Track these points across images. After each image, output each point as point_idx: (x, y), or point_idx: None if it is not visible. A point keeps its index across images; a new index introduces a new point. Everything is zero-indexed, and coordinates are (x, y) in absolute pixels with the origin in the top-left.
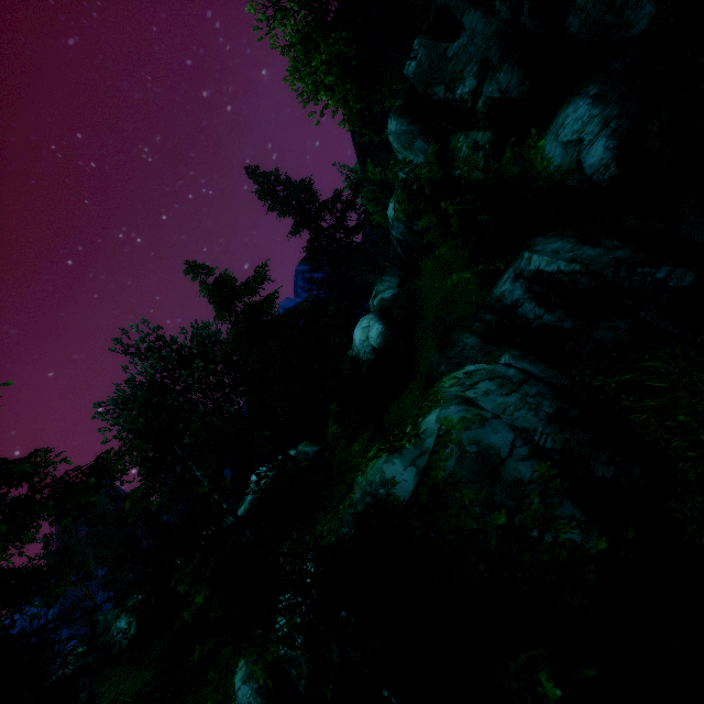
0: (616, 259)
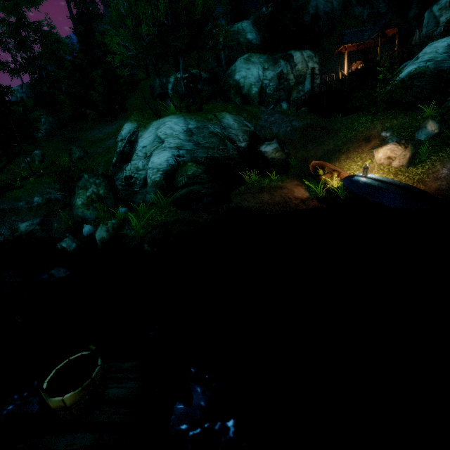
0: None
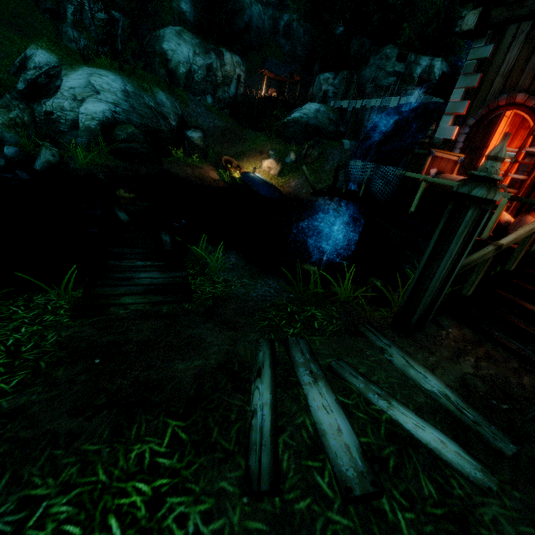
0: (300, 39)
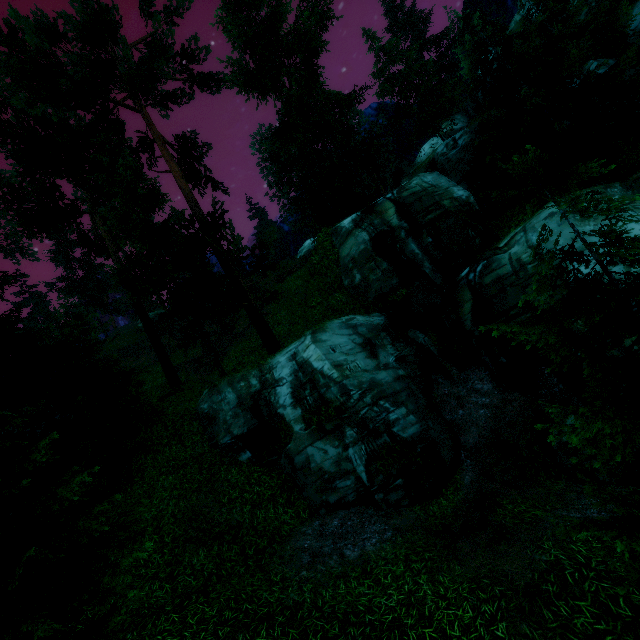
0: None
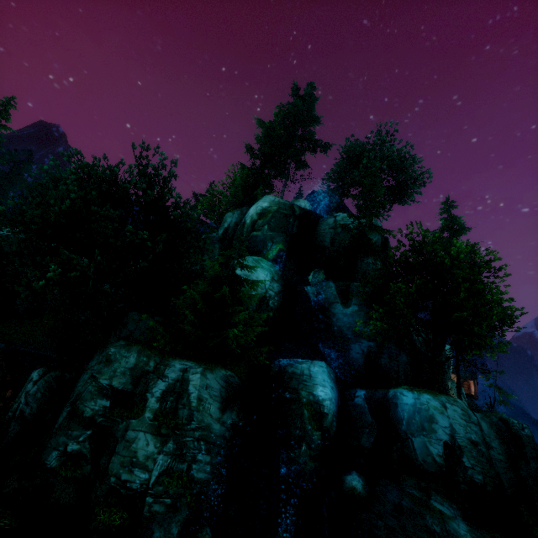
0: None
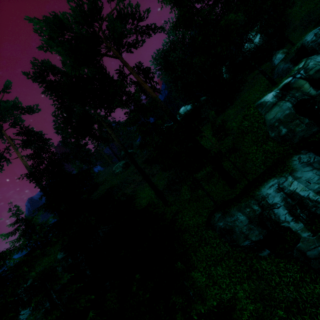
0: None
